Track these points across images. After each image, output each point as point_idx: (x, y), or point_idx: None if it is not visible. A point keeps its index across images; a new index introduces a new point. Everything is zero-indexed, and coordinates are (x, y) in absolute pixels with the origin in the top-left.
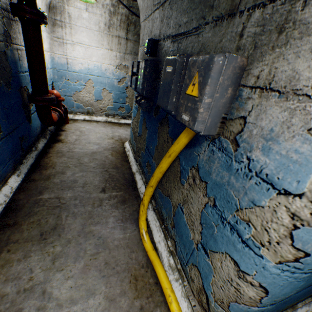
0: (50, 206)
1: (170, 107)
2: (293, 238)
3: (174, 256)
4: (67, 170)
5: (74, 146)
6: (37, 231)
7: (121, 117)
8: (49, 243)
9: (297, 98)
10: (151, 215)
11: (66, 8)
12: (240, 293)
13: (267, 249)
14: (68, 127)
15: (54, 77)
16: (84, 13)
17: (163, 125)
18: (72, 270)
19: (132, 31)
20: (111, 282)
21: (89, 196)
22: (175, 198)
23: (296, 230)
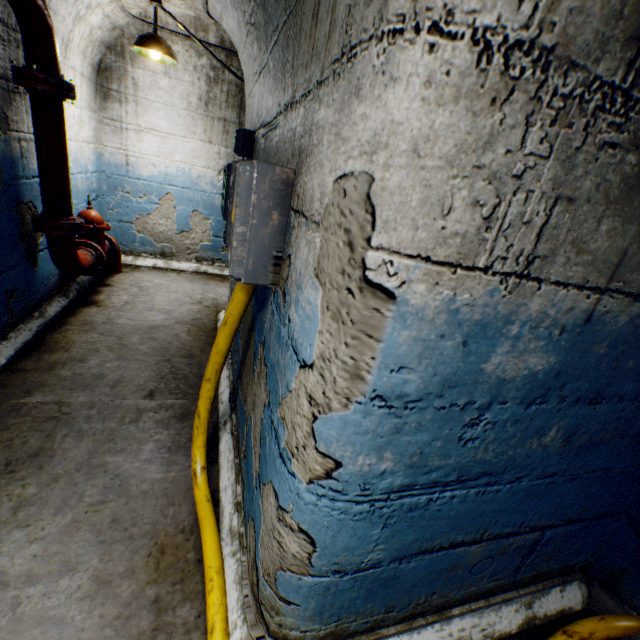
0: (40, 417)
1: None
2: (316, 435)
3: (241, 511)
4: (91, 356)
5: (119, 313)
6: (2, 458)
7: (226, 264)
8: (18, 479)
9: (312, 227)
10: (226, 441)
11: (130, 71)
12: (283, 550)
13: (298, 460)
14: (118, 279)
15: (101, 187)
16: (161, 80)
17: None
18: (47, 528)
19: None
20: (113, 553)
21: (121, 404)
22: (248, 402)
23: (316, 423)
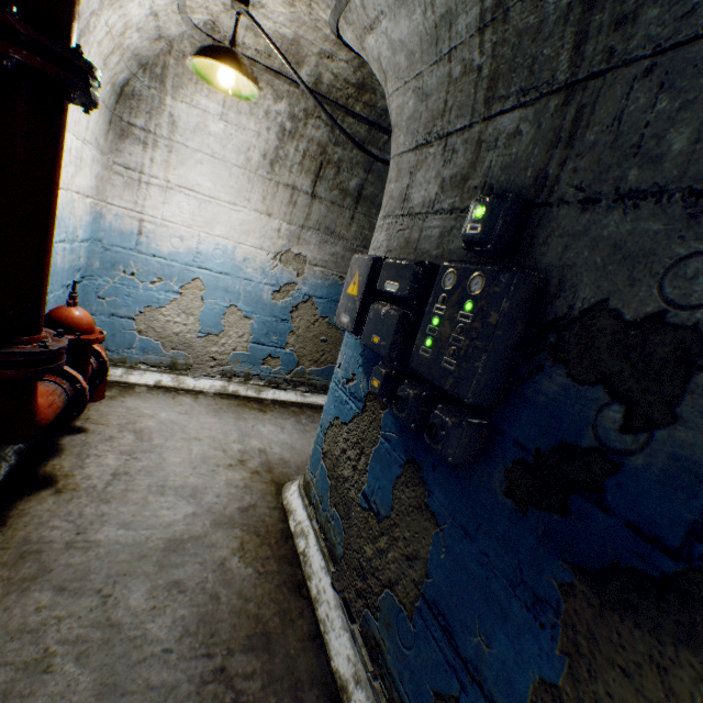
0: None
1: None
2: None
3: None
4: (27, 701)
5: (101, 507)
6: None
7: (266, 382)
8: None
9: None
10: None
11: (168, 103)
12: None
13: None
14: (97, 414)
15: (91, 263)
16: (213, 123)
17: (642, 614)
18: None
19: (329, 179)
20: None
21: None
22: None
23: None
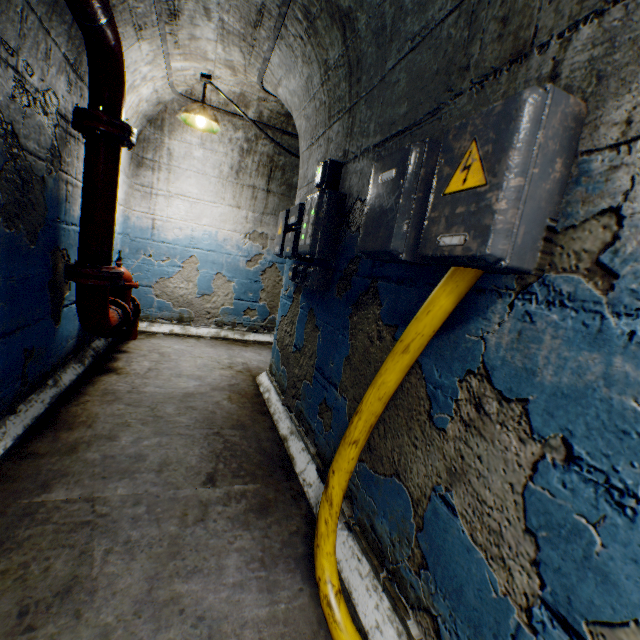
0: (65, 524)
1: (396, 245)
2: None
3: None
4: (121, 432)
5: (144, 380)
6: (11, 603)
7: (248, 328)
8: None
9: None
10: (342, 542)
11: (166, 142)
12: None
13: None
14: (134, 345)
15: (124, 250)
16: (196, 151)
17: (364, 305)
18: None
19: (278, 179)
20: None
21: (175, 495)
22: (418, 473)
23: None
